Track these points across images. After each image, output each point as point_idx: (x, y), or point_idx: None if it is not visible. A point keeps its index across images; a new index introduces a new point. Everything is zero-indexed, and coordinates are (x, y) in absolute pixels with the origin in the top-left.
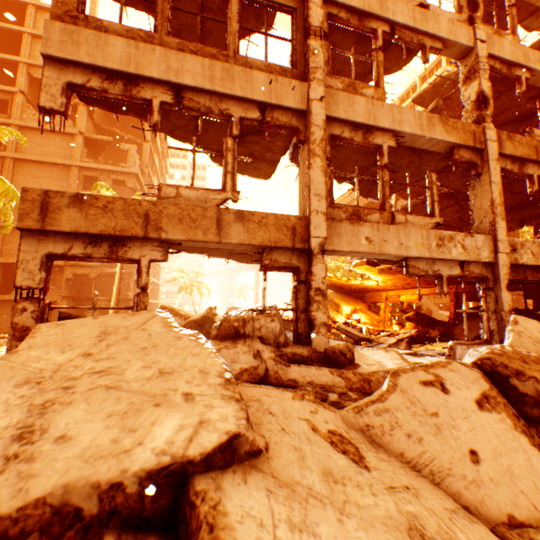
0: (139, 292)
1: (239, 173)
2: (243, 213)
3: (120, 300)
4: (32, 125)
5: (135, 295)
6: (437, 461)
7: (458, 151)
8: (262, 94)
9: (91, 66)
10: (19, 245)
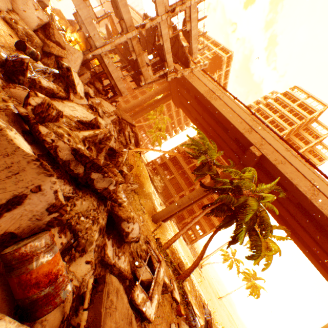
0: None
1: None
2: None
3: None
4: None
5: None
6: (17, 2)
7: (123, 23)
8: None
9: None
10: None
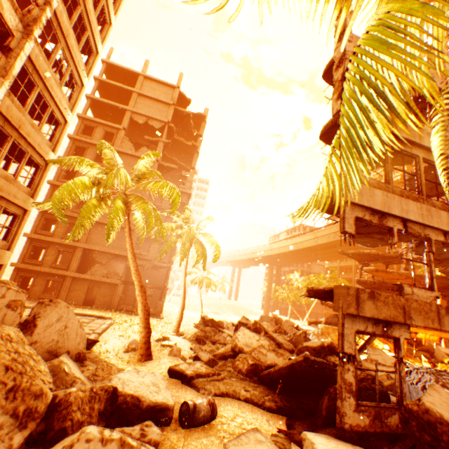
0: (397, 360)
1: (356, 242)
2: (448, 308)
3: (156, 288)
4: (127, 151)
5: (395, 363)
6: None
7: None
8: (446, 226)
9: (367, 207)
10: (343, 322)
